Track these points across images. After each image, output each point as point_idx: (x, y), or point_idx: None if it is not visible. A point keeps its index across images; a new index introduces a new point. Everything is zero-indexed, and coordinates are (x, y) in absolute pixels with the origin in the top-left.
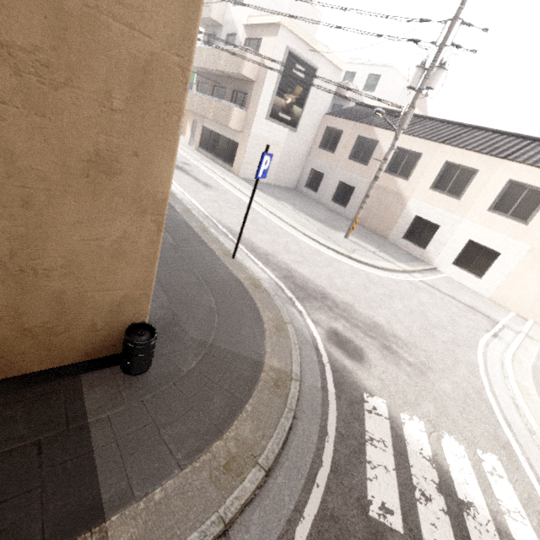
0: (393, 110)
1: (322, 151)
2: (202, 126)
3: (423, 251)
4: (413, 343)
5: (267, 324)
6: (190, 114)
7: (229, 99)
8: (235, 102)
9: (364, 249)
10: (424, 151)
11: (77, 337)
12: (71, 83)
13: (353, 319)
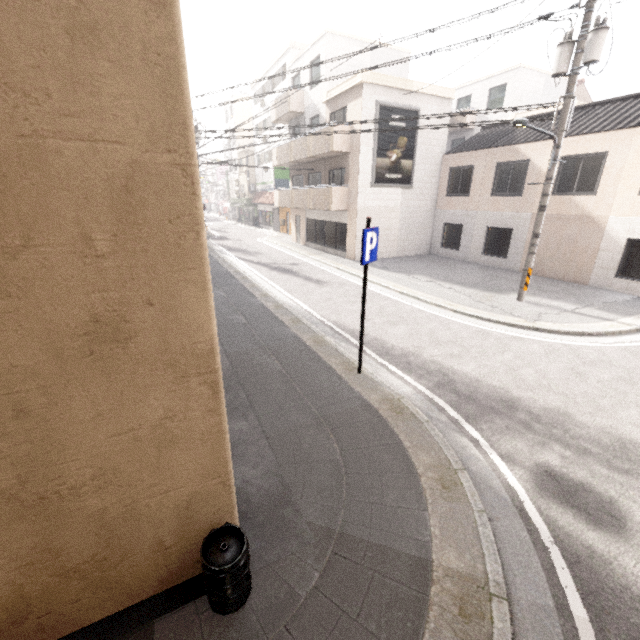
0: (538, 115)
1: (452, 198)
2: (305, 219)
3: None
4: None
5: (425, 477)
6: (291, 211)
7: (326, 181)
8: (333, 182)
9: (555, 309)
10: (609, 147)
11: (141, 562)
12: (32, 242)
13: (576, 438)
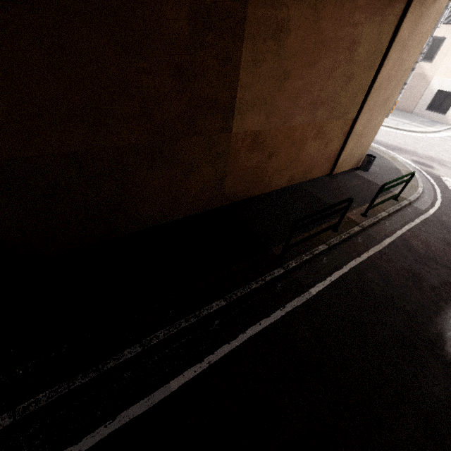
0: None
1: None
2: None
3: (443, 116)
4: None
5: (388, 159)
6: None
7: None
8: None
9: (402, 122)
10: (448, 35)
11: (354, 159)
12: (392, 81)
13: (419, 156)
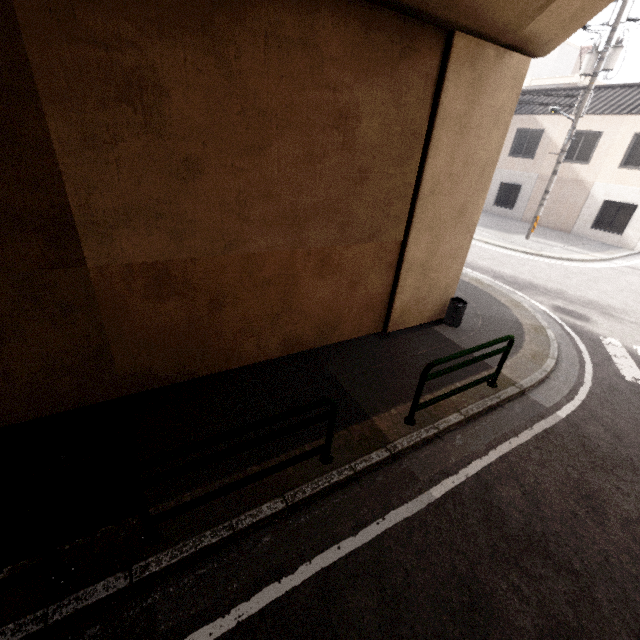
0: (555, 89)
1: None
2: None
3: (619, 237)
4: (631, 311)
5: (506, 304)
6: None
7: None
8: None
9: (551, 246)
10: (605, 128)
11: (429, 306)
12: (462, 181)
13: (568, 299)
